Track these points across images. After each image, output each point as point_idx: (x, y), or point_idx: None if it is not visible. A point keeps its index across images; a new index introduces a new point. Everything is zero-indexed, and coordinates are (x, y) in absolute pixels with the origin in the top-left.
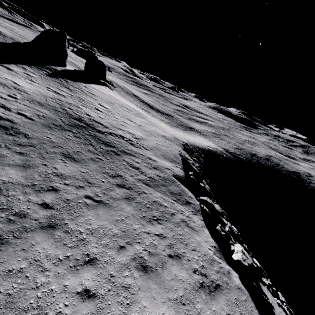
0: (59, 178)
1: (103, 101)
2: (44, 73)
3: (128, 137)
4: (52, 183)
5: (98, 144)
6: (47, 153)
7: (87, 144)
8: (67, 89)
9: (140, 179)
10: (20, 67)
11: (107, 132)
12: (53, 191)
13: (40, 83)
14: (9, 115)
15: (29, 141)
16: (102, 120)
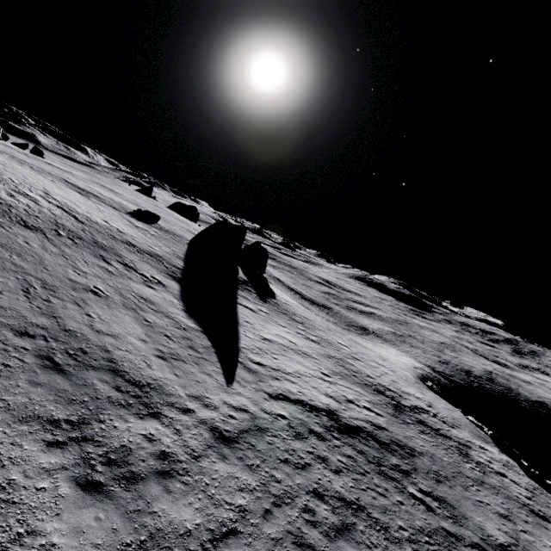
0: (510, 522)
1: (327, 331)
2: (255, 296)
3: (427, 408)
4: (519, 534)
5: (442, 439)
6: (456, 478)
7: (441, 444)
8: (301, 325)
9: (530, 498)
10: (244, 298)
11: (412, 406)
12: (533, 547)
13: (287, 327)
14: (369, 416)
15: (427, 459)
16: (382, 381)
